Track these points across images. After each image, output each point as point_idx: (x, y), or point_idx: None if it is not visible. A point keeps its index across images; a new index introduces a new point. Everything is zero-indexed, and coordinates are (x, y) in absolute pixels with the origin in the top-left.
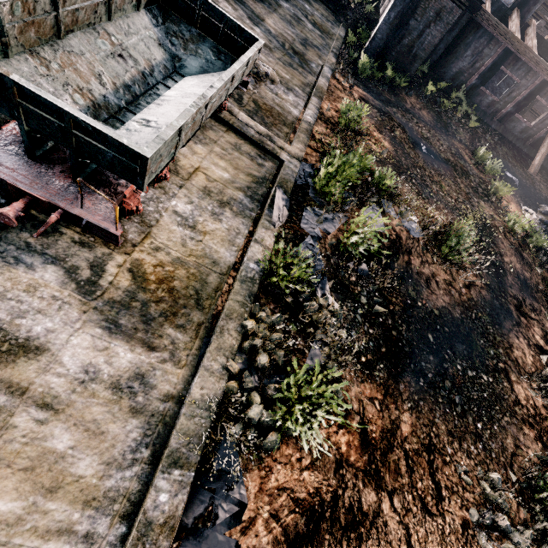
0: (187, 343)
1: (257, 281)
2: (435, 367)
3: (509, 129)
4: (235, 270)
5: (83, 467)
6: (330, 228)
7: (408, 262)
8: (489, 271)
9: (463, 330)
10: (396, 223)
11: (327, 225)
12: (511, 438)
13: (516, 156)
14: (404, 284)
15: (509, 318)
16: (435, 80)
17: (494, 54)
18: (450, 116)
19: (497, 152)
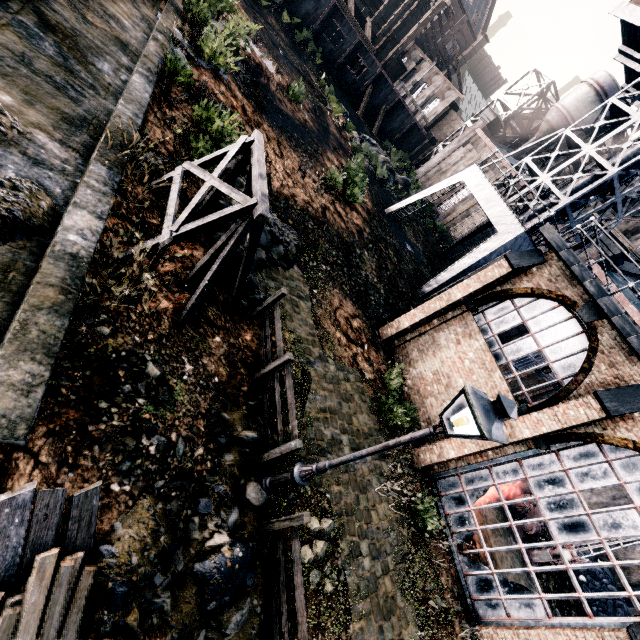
0: (150, 7)
1: (179, 12)
2: (282, 125)
3: (345, 79)
4: (165, 1)
5: (122, 6)
6: (217, 26)
7: (267, 83)
8: (319, 126)
9: (300, 129)
10: (259, 57)
11: (215, 24)
12: (320, 169)
13: (350, 102)
14: (265, 91)
15: (328, 147)
16: (290, 15)
17: (328, 6)
18: (303, 49)
19: (336, 90)
